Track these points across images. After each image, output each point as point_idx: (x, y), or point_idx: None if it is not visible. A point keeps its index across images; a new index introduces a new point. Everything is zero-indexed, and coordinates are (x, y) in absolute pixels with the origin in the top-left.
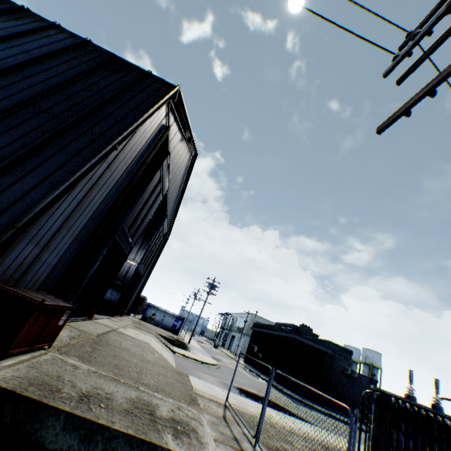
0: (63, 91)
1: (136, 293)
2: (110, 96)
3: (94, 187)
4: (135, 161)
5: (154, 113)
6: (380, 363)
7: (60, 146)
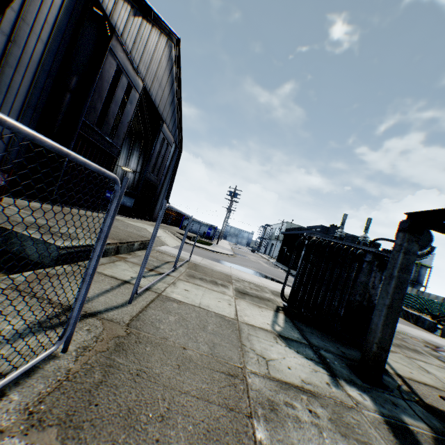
0: None
1: (161, 204)
2: None
3: (4, 65)
4: (56, 37)
5: None
6: (430, 262)
7: None
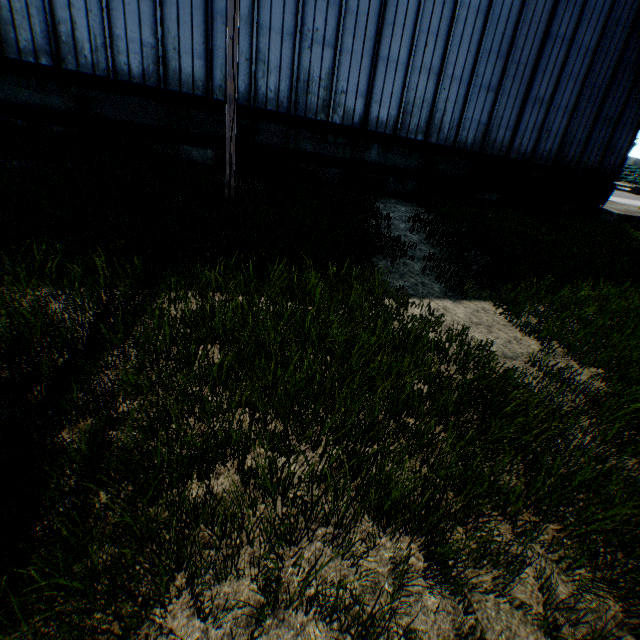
0: (636, 27)
1: None
2: None
3: None
4: None
5: None
6: None
7: (635, 96)
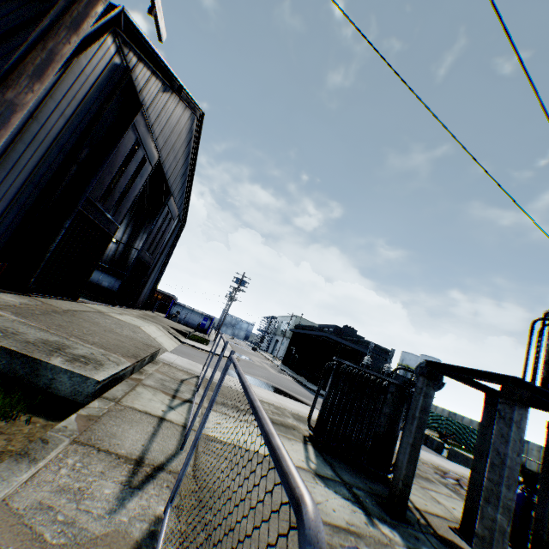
0: None
1: (150, 286)
2: (19, 22)
3: (18, 141)
4: (81, 113)
5: (90, 46)
6: None
7: None
